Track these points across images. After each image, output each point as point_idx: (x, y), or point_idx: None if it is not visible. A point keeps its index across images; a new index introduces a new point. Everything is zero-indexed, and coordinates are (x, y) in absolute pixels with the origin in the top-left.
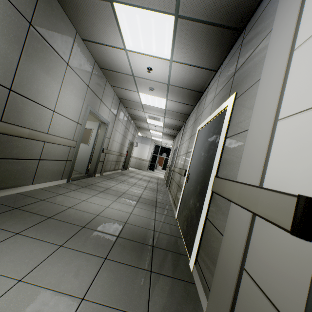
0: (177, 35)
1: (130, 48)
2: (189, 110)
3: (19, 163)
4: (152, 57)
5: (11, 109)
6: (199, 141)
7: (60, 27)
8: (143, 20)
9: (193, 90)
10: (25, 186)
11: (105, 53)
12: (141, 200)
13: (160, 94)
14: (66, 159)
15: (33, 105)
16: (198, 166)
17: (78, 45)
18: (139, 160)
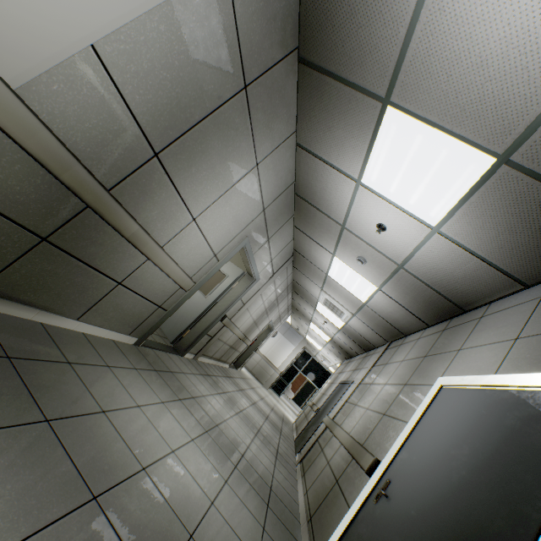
0: (480, 193)
1: (368, 183)
2: (411, 328)
3: (84, 271)
4: (400, 211)
5: (137, 183)
6: (443, 414)
7: (279, 113)
8: (425, 147)
9: (446, 297)
10: (63, 316)
11: (319, 176)
12: (242, 466)
13: (372, 275)
14: (160, 303)
15: (172, 194)
16: (437, 490)
17: (286, 148)
18: (264, 362)
